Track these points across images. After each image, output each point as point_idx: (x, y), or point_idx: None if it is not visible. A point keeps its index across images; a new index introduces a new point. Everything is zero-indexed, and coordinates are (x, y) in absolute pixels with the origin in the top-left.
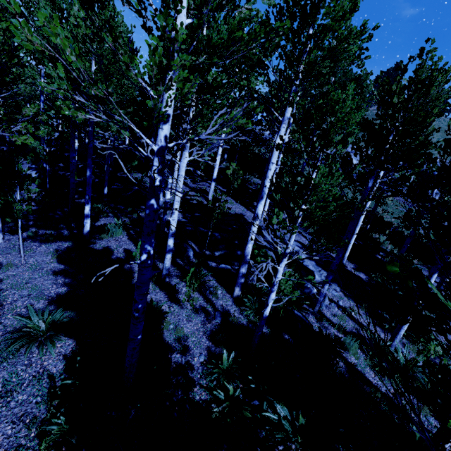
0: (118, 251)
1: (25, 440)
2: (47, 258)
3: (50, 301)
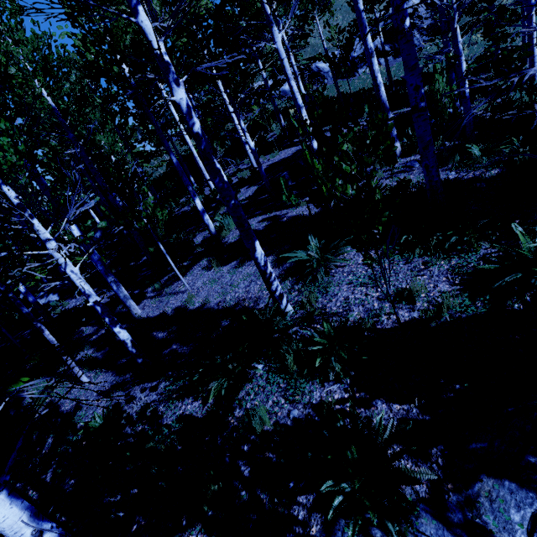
0: (256, 226)
1: (446, 265)
2: (208, 274)
3: (277, 267)
